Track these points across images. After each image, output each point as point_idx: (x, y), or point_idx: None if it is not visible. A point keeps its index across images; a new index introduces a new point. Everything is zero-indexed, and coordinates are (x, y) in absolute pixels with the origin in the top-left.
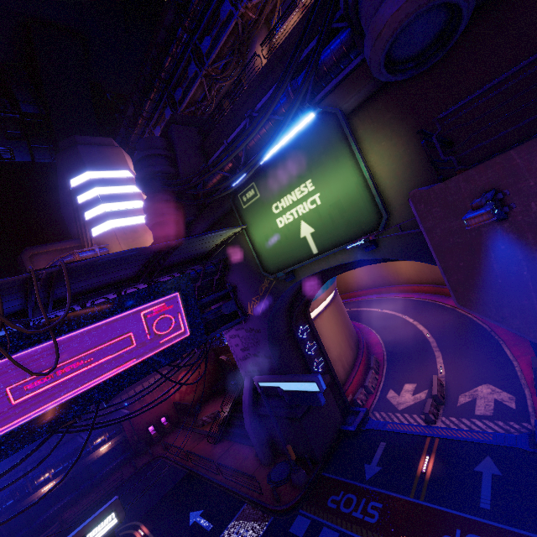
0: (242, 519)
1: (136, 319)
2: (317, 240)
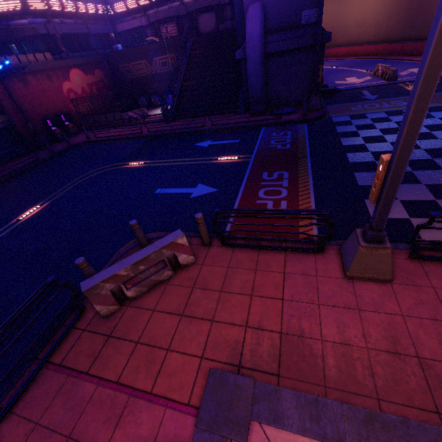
0: (272, 131)
1: None
2: None
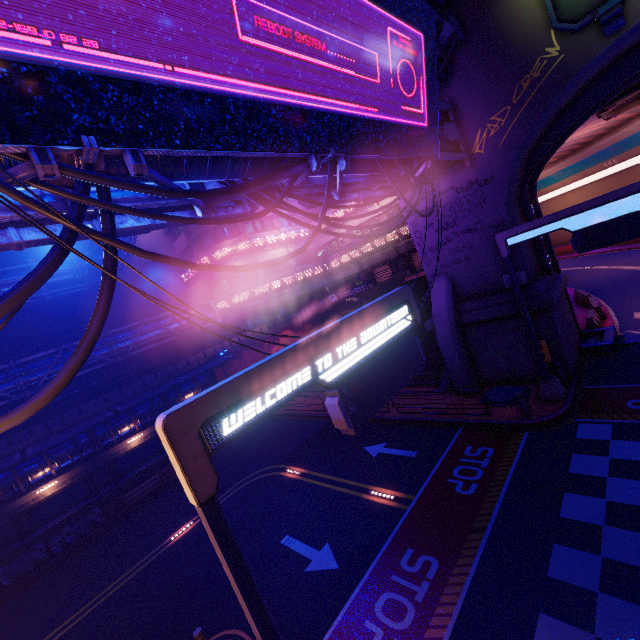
0: (469, 440)
1: (382, 32)
2: None
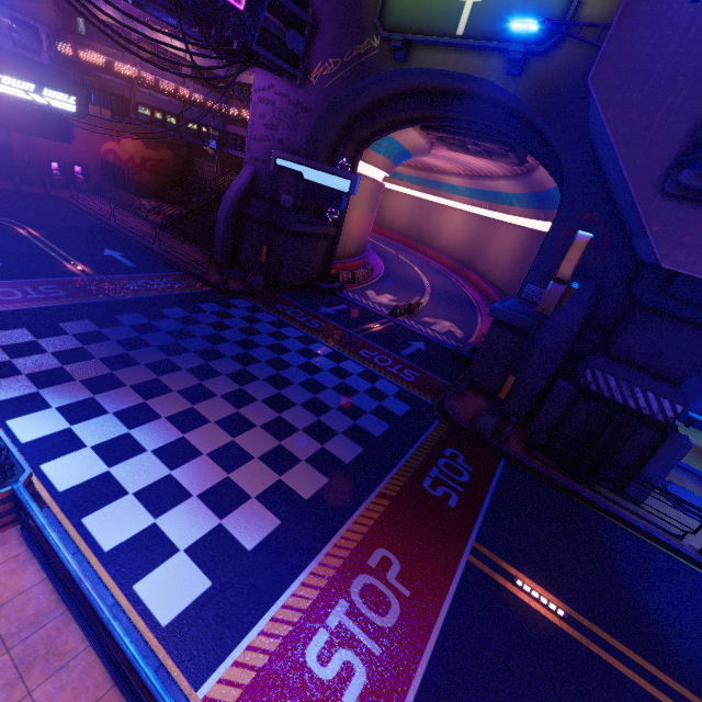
0: (176, 277)
1: None
2: (474, 17)
